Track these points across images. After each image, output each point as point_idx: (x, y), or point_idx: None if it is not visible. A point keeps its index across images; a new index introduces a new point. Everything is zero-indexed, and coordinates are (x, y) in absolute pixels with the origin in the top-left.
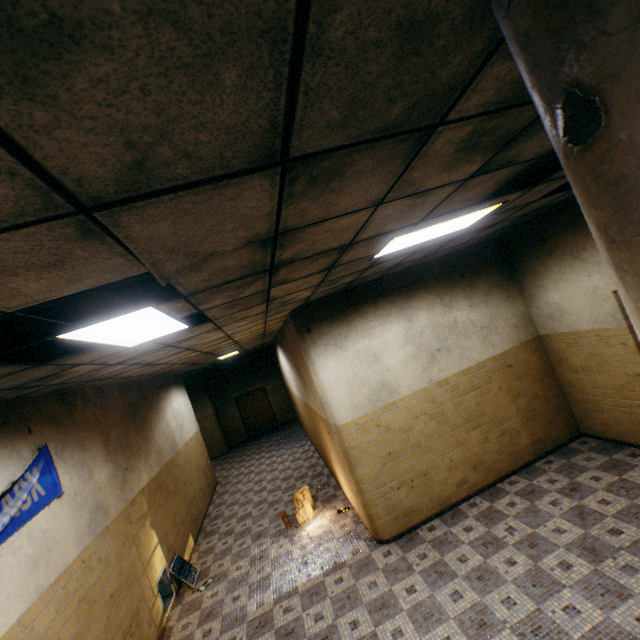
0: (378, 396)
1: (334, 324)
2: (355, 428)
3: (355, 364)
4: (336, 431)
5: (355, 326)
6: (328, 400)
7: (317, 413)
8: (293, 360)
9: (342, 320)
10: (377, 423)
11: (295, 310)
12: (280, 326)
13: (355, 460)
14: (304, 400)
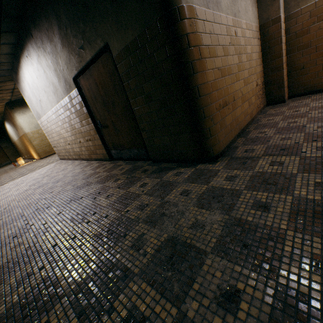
0: (38, 126)
1: (22, 108)
2: (31, 133)
3: (30, 118)
4: (26, 134)
5: (29, 109)
6: (22, 127)
7: (22, 135)
8: (11, 122)
9: (24, 107)
10: (38, 132)
11: (8, 103)
12: (4, 110)
13: (32, 141)
14: (19, 137)
